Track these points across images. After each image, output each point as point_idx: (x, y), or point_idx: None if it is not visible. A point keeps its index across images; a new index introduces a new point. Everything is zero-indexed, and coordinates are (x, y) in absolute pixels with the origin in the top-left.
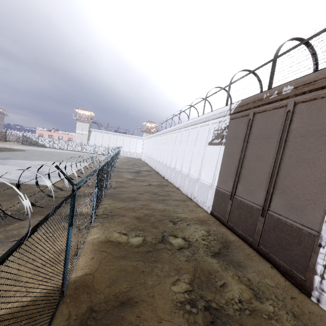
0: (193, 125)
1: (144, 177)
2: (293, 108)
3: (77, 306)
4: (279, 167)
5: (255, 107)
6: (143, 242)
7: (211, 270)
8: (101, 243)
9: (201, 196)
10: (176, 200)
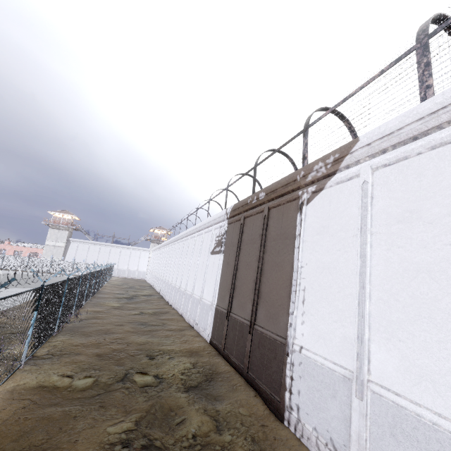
0: (199, 231)
1: (138, 303)
2: (268, 213)
3: None
4: (261, 273)
5: (244, 212)
6: (93, 384)
7: (173, 407)
8: (26, 390)
9: (202, 321)
10: (170, 330)
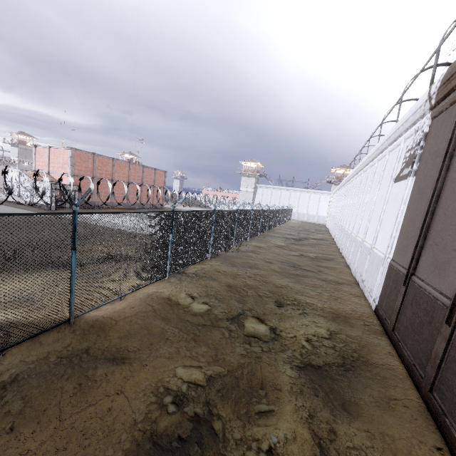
0: (381, 152)
1: (304, 245)
2: None
3: (80, 341)
4: None
5: None
6: (205, 312)
7: (267, 382)
8: (158, 298)
9: (370, 278)
10: (322, 280)
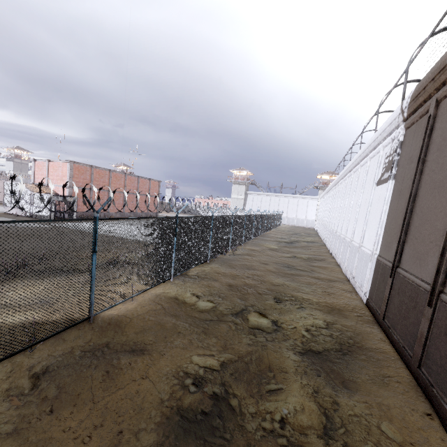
0: (363, 159)
1: (296, 248)
2: None
3: (99, 337)
4: None
5: (438, 89)
6: (211, 309)
7: (274, 366)
8: (165, 297)
9: (359, 274)
10: (316, 278)
